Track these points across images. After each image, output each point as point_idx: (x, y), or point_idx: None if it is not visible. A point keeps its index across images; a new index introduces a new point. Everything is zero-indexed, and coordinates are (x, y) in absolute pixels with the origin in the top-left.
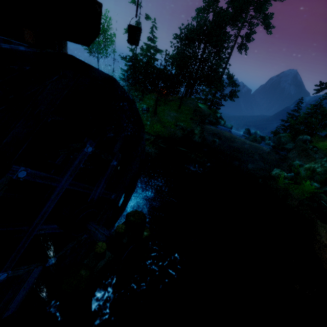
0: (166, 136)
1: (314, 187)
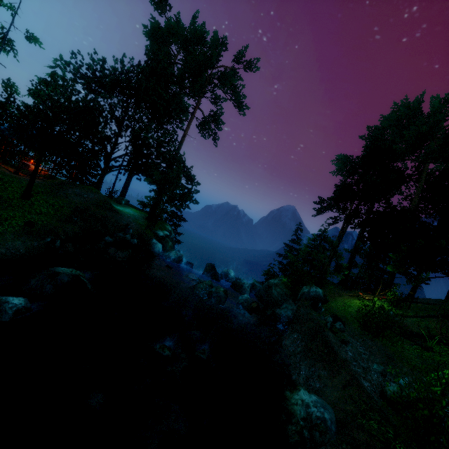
0: None
1: None
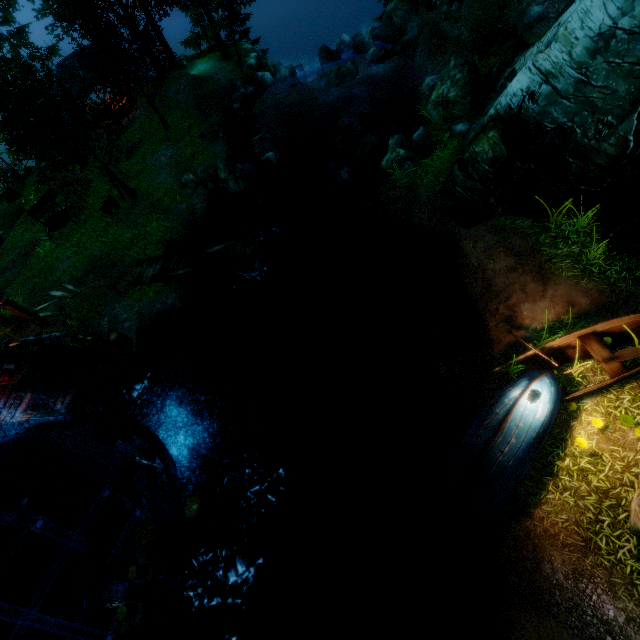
0: (182, 232)
1: (461, 136)
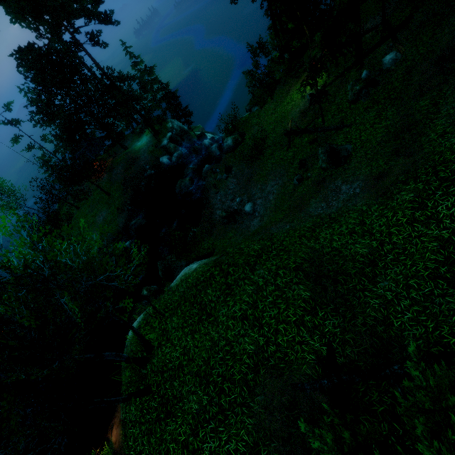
0: None
1: None
